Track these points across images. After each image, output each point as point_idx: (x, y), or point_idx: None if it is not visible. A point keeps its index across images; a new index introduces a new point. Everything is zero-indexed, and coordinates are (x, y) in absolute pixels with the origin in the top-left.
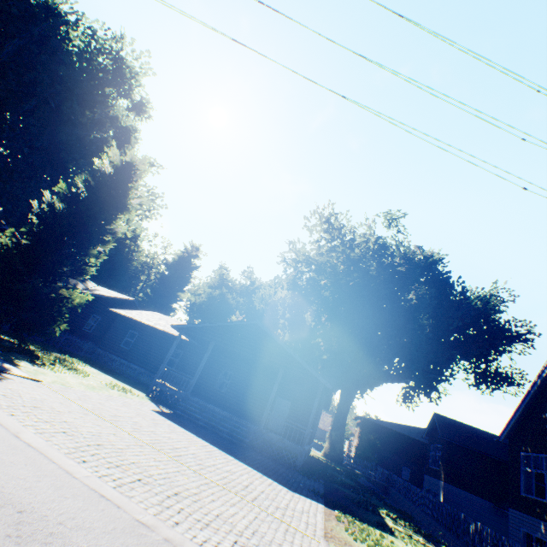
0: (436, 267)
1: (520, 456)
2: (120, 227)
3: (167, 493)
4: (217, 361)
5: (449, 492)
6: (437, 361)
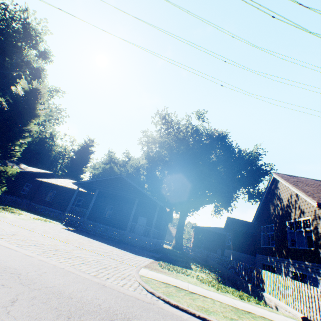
0: (225, 140)
1: (261, 228)
2: (33, 127)
3: (50, 249)
4: (104, 202)
5: (235, 255)
6: (229, 190)
